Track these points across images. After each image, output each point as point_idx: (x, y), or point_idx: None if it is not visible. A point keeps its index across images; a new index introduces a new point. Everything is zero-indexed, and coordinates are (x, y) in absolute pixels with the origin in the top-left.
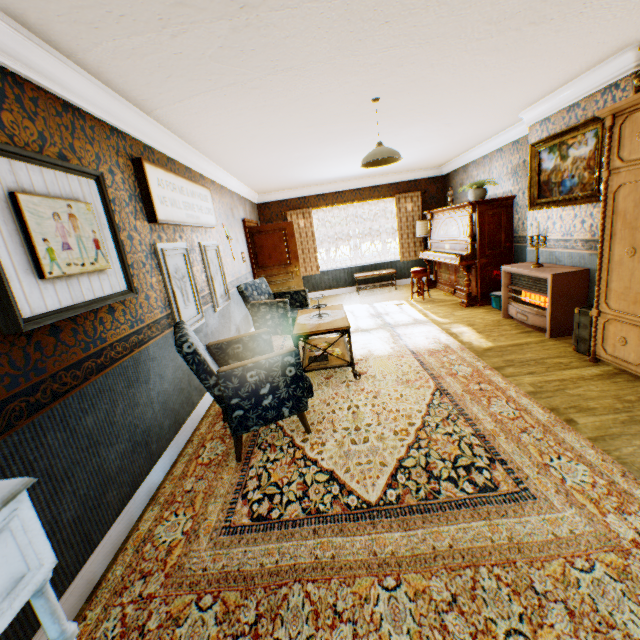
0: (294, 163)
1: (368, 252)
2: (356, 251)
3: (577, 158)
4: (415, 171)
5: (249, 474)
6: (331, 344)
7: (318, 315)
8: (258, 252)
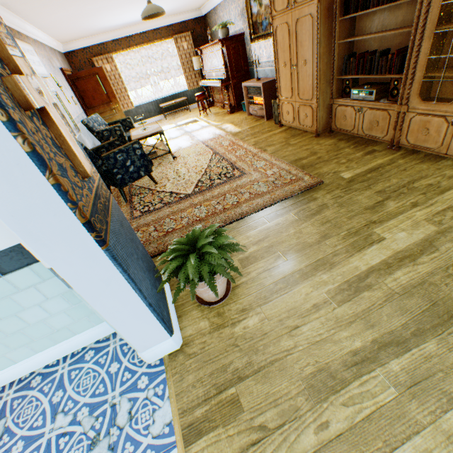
0: (88, 14)
1: (167, 89)
2: (156, 87)
3: (266, 6)
4: (183, 14)
5: (134, 204)
6: (156, 143)
7: (143, 129)
8: (83, 96)
